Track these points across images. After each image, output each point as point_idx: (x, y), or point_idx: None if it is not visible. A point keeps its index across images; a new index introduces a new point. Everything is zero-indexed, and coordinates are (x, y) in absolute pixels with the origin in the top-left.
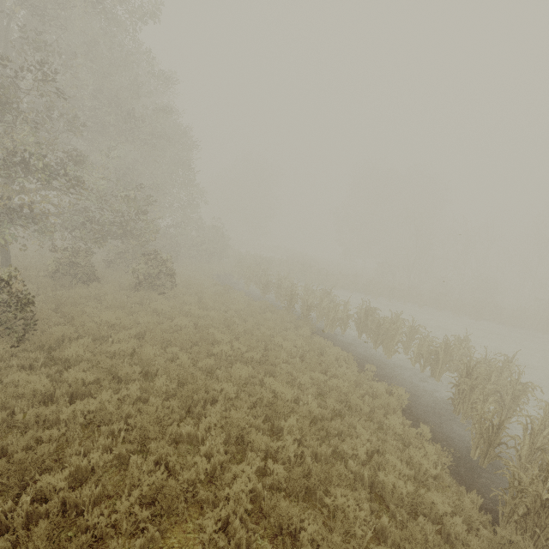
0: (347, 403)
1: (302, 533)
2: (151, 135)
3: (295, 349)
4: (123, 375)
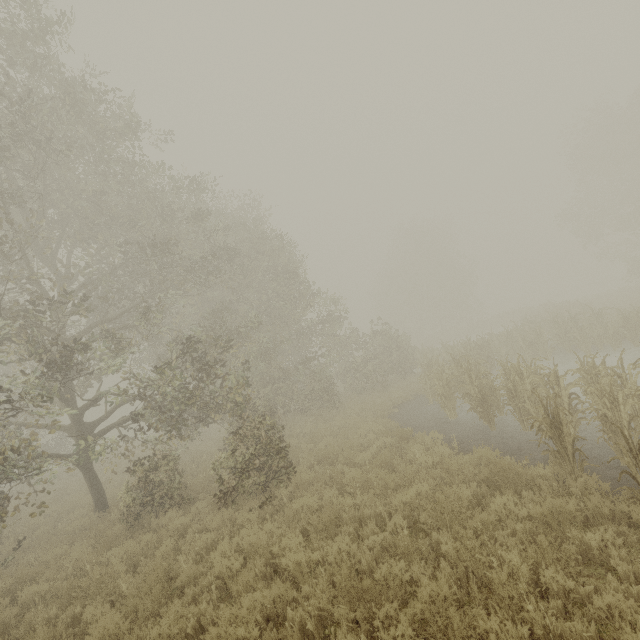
0: None
1: None
2: (204, 258)
3: None
4: None
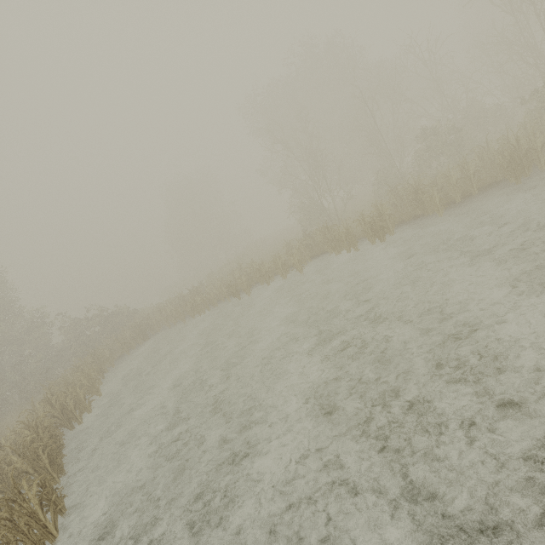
0: None
1: None
2: None
3: None
4: None
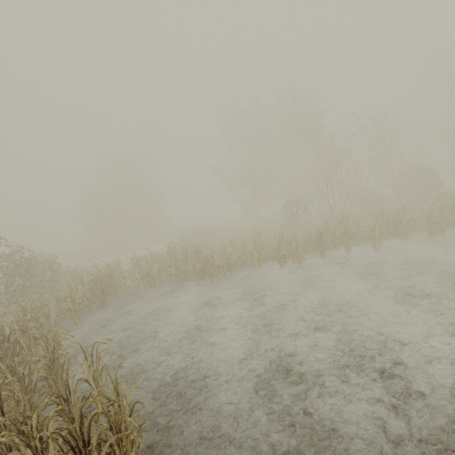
0: None
1: None
2: None
3: None
4: None
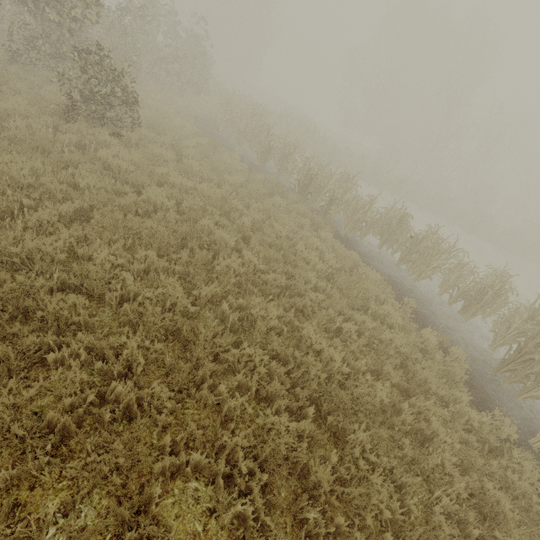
0: (409, 373)
1: None
2: None
3: (324, 267)
4: (48, 317)
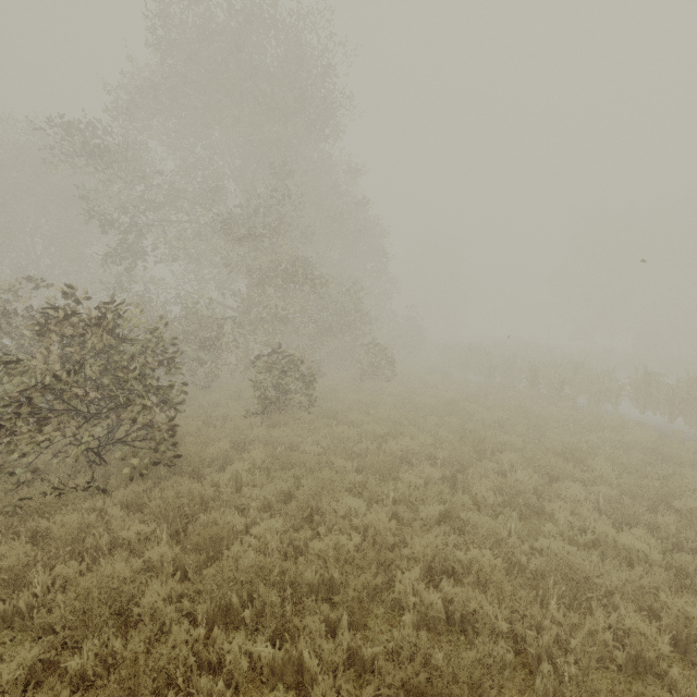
0: (659, 456)
1: (659, 518)
2: (354, 230)
3: (564, 417)
4: (404, 432)
